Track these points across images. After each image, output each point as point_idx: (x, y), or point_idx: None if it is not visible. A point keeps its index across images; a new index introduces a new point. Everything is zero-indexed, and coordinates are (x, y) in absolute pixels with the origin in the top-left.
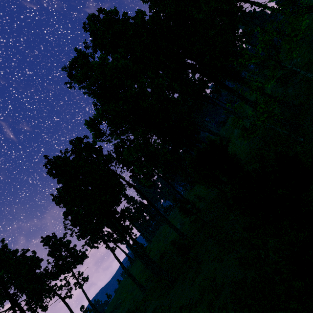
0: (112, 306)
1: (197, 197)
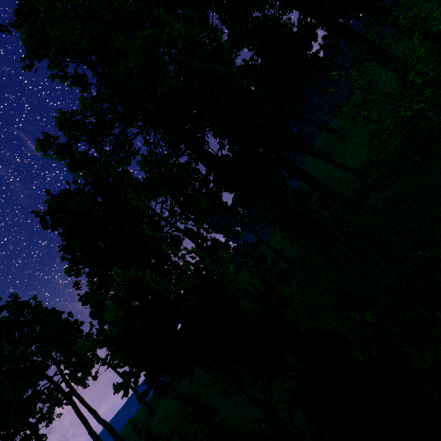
0: None
1: (289, 238)
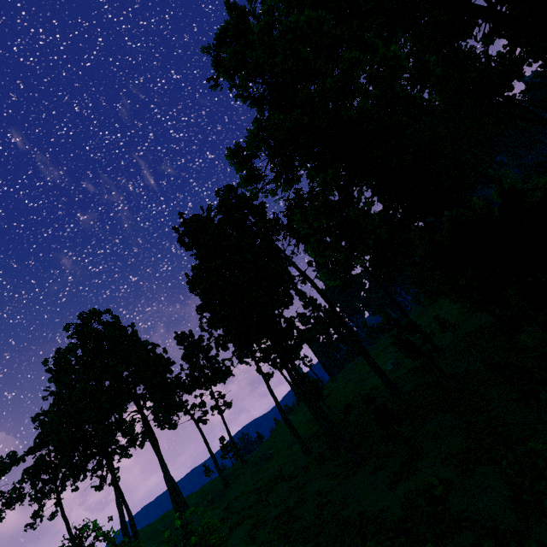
0: (260, 454)
1: (438, 323)
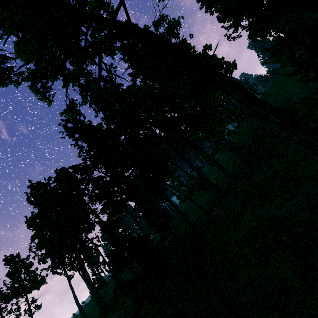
0: None
1: (161, 236)
